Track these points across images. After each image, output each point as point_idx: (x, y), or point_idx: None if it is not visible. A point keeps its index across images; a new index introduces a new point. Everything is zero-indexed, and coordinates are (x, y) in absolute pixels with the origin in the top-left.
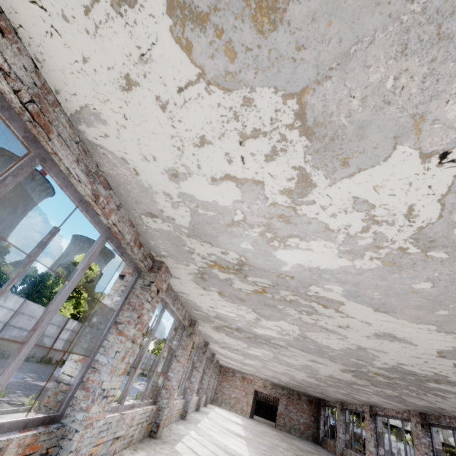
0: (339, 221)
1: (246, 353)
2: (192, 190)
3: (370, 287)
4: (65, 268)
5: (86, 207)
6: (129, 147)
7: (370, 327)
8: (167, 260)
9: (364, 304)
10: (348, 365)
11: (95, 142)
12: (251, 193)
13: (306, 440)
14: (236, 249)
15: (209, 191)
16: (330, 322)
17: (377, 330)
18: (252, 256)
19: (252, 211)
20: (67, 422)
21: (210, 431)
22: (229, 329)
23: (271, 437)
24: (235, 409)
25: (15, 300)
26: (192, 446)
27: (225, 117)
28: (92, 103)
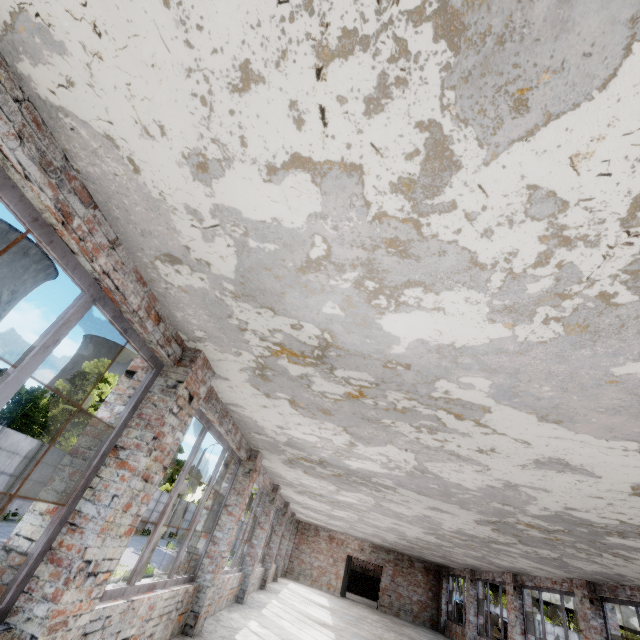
0: (497, 244)
1: (335, 500)
2: (234, 198)
3: (538, 377)
4: (69, 380)
5: (48, 235)
6: (114, 106)
7: (529, 449)
8: (205, 347)
9: (523, 409)
10: (488, 513)
11: (52, 103)
12: (339, 195)
13: (422, 627)
14: (315, 317)
15: (264, 197)
16: (465, 444)
17: (539, 454)
18: (342, 329)
19: (342, 237)
20: (17, 622)
21: (280, 620)
22: (308, 463)
23: (372, 625)
24: (319, 584)
25: None
26: None
27: (286, 7)
28: (31, 0)
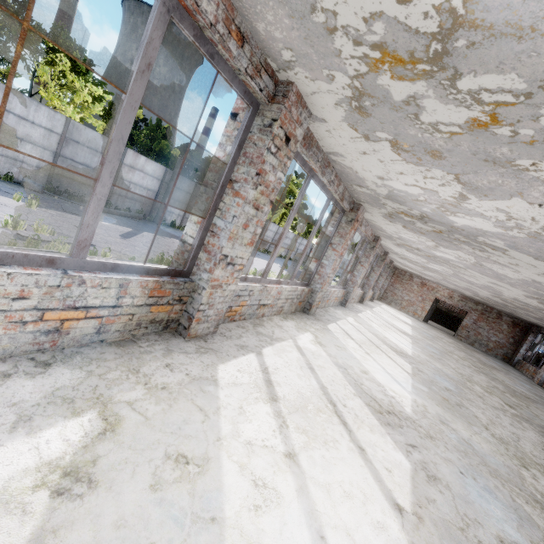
0: None
1: (431, 255)
2: None
3: None
4: None
5: None
6: None
7: None
8: (295, 76)
9: None
10: None
11: None
12: None
13: (493, 357)
14: None
15: None
16: None
17: None
18: None
19: None
20: (195, 279)
21: (371, 322)
22: (407, 218)
23: (446, 344)
24: (406, 310)
25: (188, 184)
26: (346, 329)
27: None
28: None
